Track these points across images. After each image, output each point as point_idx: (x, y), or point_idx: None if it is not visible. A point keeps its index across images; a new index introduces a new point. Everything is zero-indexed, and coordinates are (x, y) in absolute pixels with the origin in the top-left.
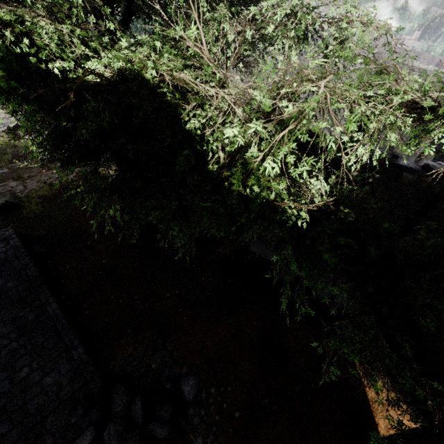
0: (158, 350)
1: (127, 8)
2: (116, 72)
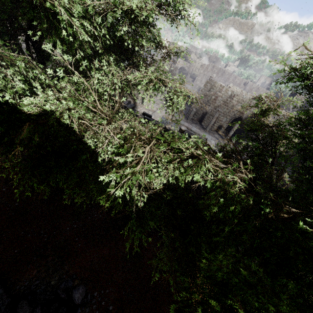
0: (57, 270)
1: (53, 46)
2: (44, 110)
